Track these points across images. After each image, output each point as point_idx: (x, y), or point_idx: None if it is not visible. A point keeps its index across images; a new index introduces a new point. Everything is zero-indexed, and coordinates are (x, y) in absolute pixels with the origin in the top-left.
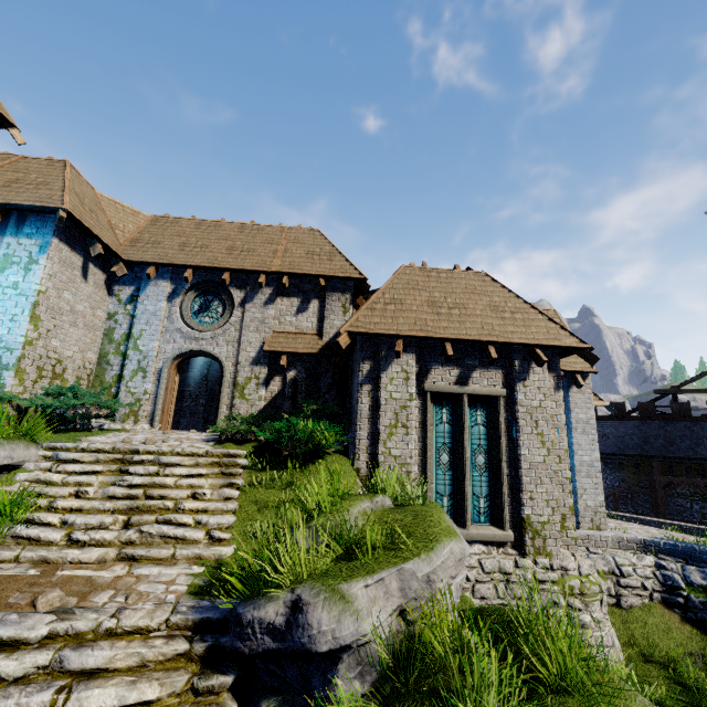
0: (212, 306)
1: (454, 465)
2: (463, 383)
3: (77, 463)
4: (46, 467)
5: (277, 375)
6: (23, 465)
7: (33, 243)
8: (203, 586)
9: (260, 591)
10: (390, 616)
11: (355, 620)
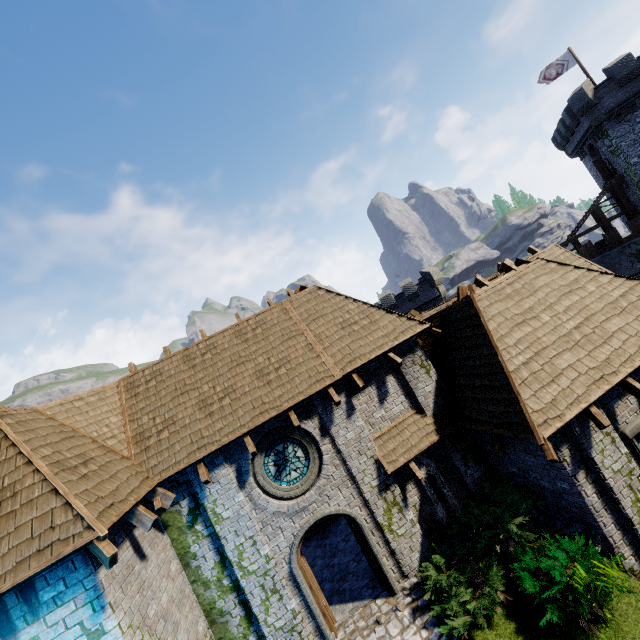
0: (288, 455)
1: None
2: None
3: None
4: None
5: (407, 483)
6: None
7: (73, 607)
8: None
9: None
10: None
11: None
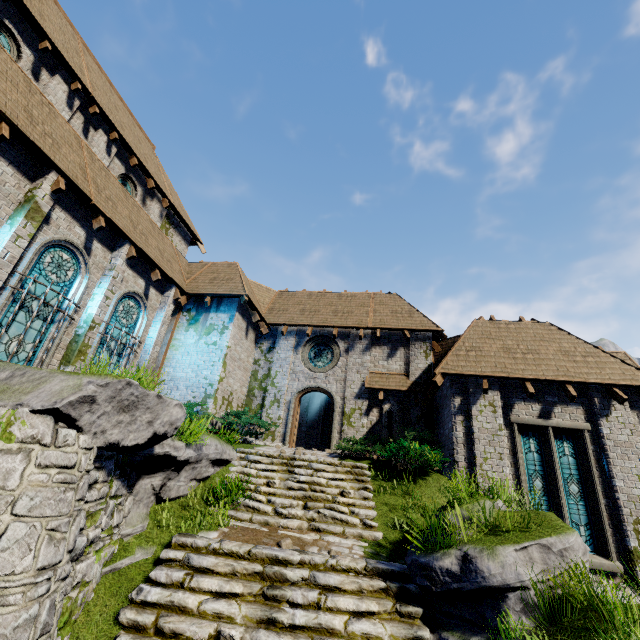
0: (323, 354)
1: (548, 491)
2: (546, 417)
3: (259, 463)
4: (244, 464)
5: (375, 407)
6: (231, 461)
7: (225, 316)
8: (373, 554)
9: (432, 550)
10: (537, 576)
11: (514, 570)
